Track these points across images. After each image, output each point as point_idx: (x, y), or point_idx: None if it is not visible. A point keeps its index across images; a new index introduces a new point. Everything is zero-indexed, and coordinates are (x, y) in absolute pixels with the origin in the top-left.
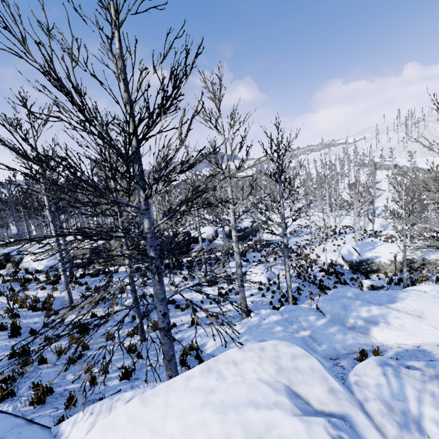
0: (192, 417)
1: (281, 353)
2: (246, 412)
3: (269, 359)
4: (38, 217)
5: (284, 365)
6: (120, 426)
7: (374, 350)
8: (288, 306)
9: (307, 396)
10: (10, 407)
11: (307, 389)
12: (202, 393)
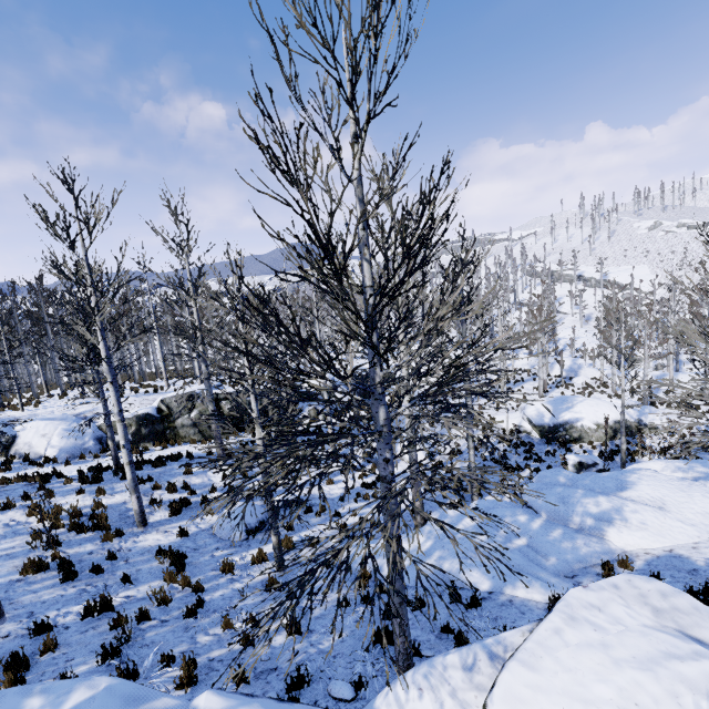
0: (619, 678)
1: (644, 591)
2: (674, 666)
3: (634, 599)
4: (25, 362)
5: (658, 606)
6: (528, 698)
7: (620, 561)
8: (482, 501)
9: (708, 640)
10: None
11: (705, 633)
12: (595, 649)
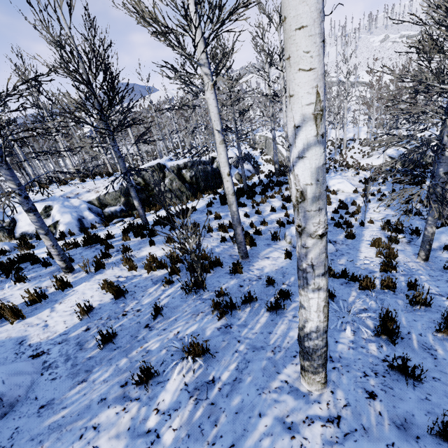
0: None
1: None
2: None
3: None
4: None
5: None
6: None
7: None
8: None
9: None
10: None
11: None
12: None
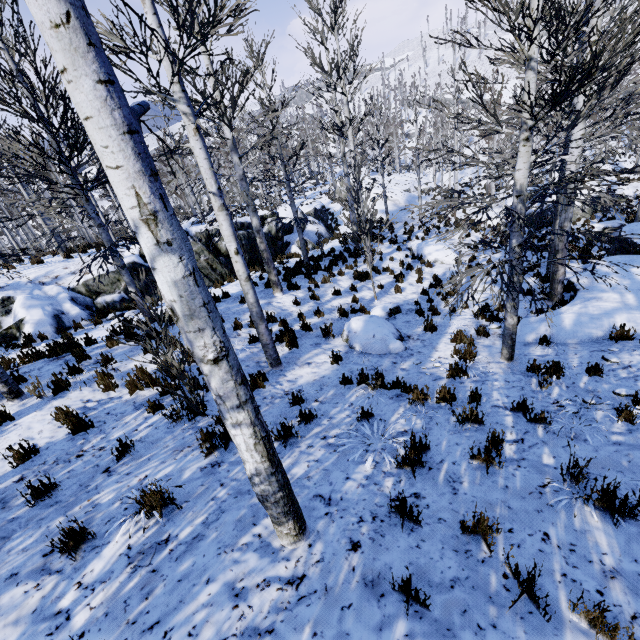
0: None
1: None
2: None
3: None
4: None
5: None
6: None
7: None
8: (611, 258)
9: None
10: None
11: None
12: None
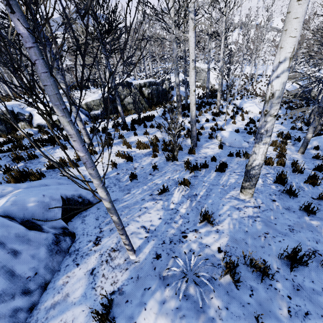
0: None
1: None
2: None
3: None
4: None
5: None
6: None
7: None
8: None
9: None
10: None
11: None
12: None
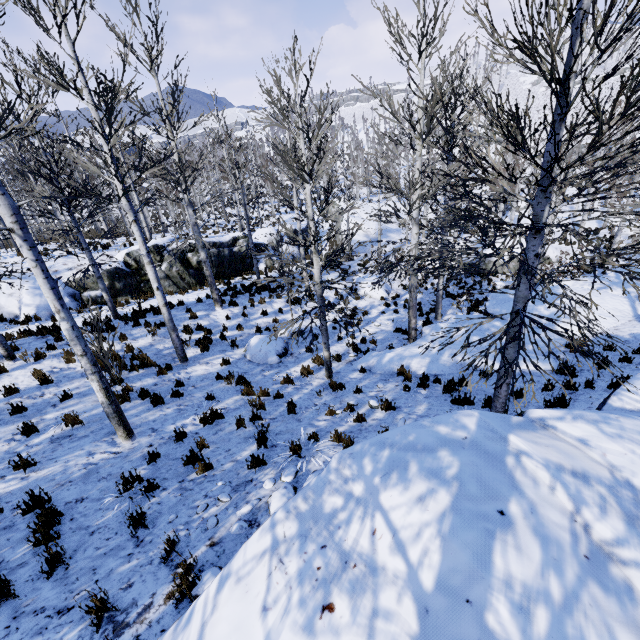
0: None
1: None
2: None
3: None
4: None
5: None
6: None
7: (578, 341)
8: (459, 316)
9: None
10: (321, 458)
11: None
12: None
